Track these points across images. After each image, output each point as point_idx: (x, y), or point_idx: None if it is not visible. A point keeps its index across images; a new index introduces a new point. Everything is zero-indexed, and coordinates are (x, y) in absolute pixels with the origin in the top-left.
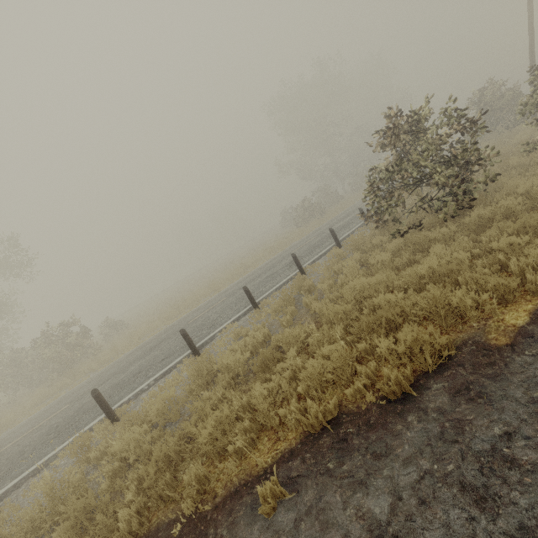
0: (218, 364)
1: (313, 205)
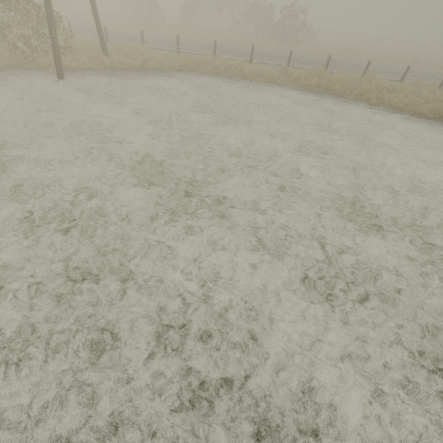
0: (377, 80)
1: None
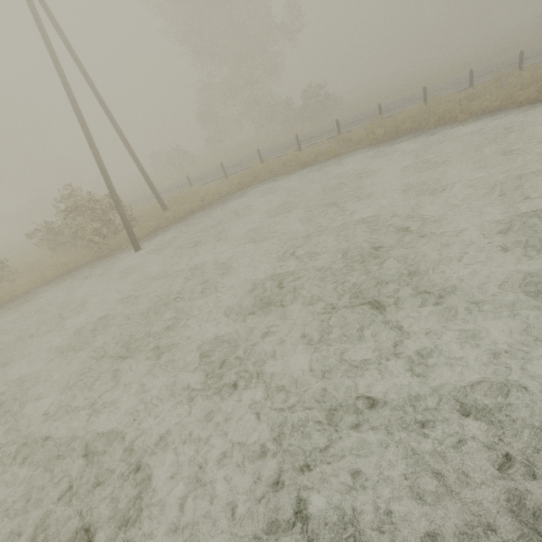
0: (447, 98)
1: None
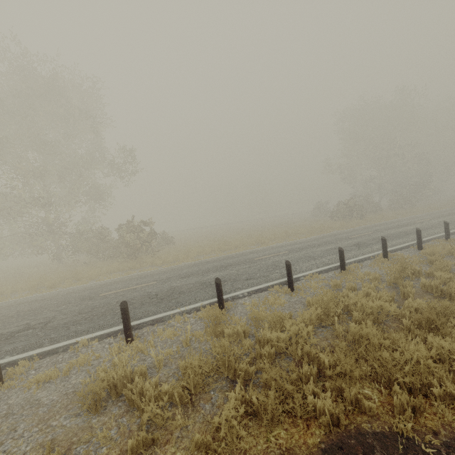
0: (360, 303)
1: (356, 206)
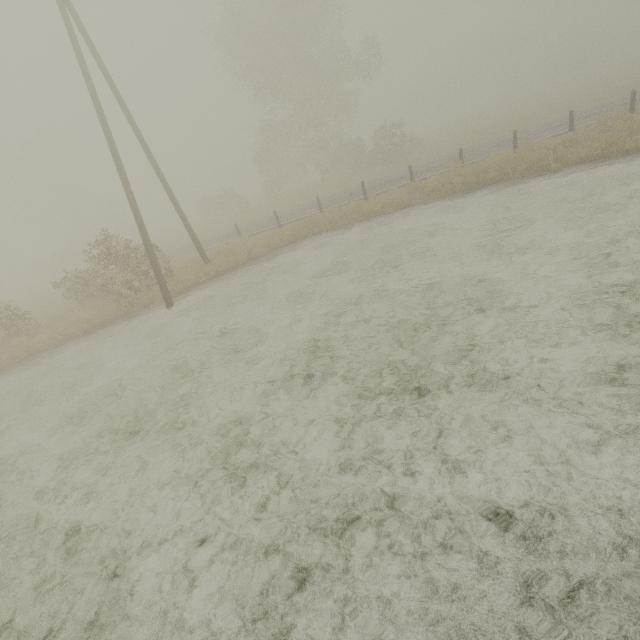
0: (540, 144)
1: None
